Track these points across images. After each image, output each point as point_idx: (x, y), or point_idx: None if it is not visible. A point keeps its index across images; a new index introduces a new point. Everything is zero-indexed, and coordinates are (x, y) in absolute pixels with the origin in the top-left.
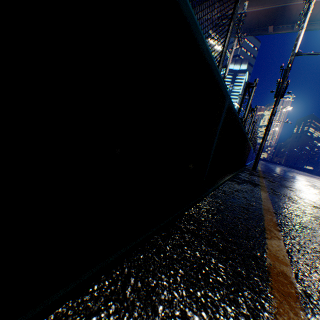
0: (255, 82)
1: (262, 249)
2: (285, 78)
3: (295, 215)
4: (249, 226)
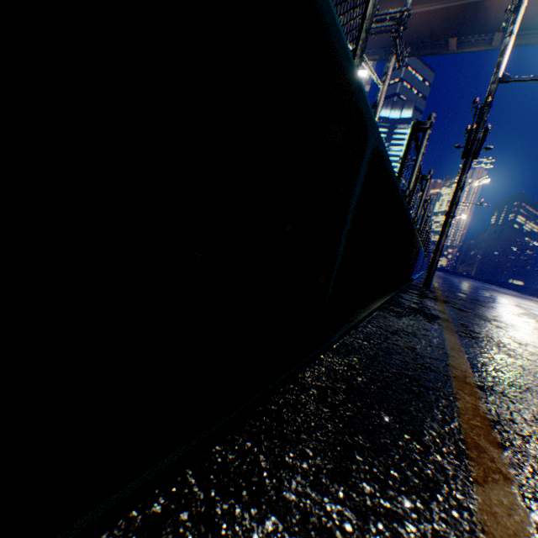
0: (430, 121)
1: (469, 536)
2: (480, 123)
3: (523, 390)
4: (425, 439)
